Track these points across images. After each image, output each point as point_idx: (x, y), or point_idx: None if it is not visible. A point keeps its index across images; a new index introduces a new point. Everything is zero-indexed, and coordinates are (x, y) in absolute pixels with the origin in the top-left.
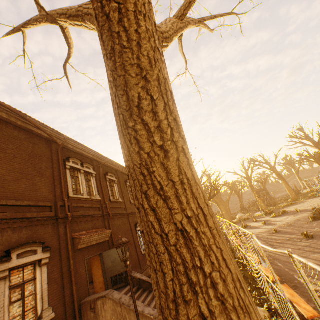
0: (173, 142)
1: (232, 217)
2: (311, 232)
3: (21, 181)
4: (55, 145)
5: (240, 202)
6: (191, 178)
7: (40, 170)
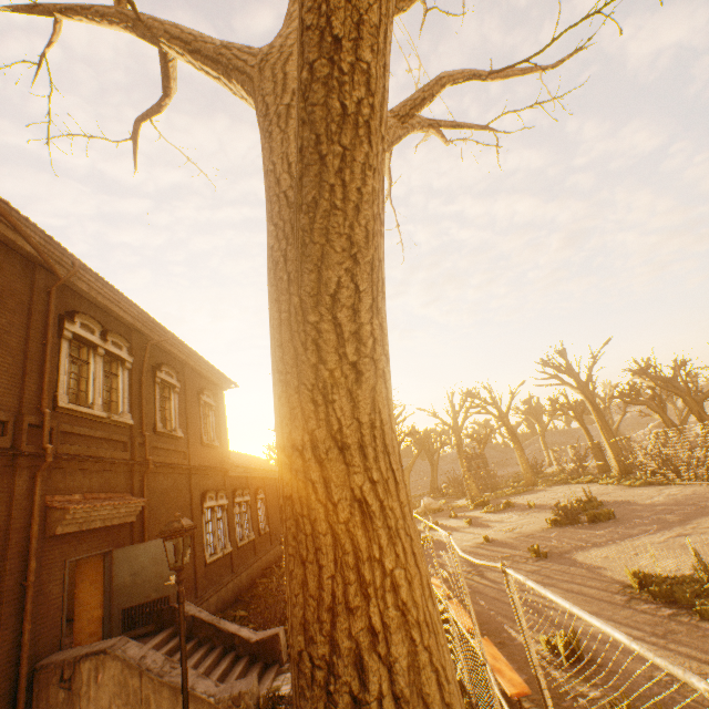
0: (372, 360)
1: (412, 503)
2: (545, 546)
3: None
4: (44, 276)
5: (433, 474)
6: (386, 421)
7: None
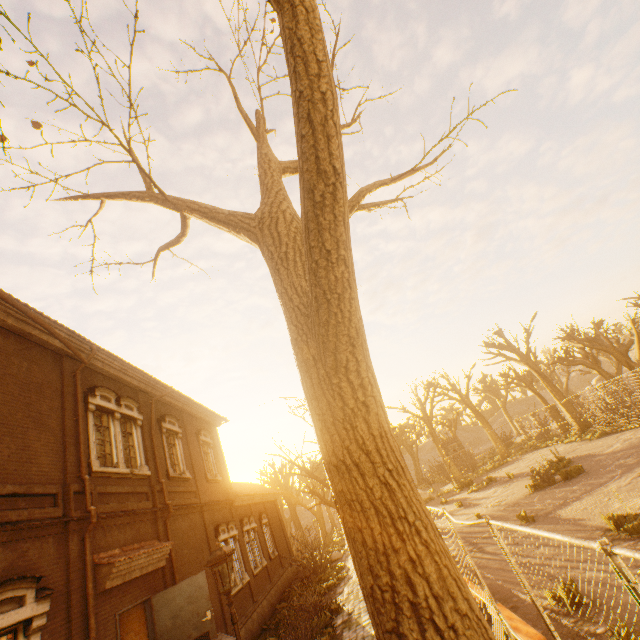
0: (373, 397)
1: None
2: (531, 511)
3: (2, 442)
4: (70, 363)
5: (416, 466)
6: (387, 431)
7: (39, 416)
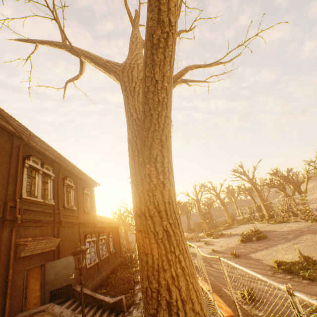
0: (168, 180)
1: None
2: (238, 252)
3: None
4: (17, 140)
5: (188, 222)
6: (173, 201)
7: None
